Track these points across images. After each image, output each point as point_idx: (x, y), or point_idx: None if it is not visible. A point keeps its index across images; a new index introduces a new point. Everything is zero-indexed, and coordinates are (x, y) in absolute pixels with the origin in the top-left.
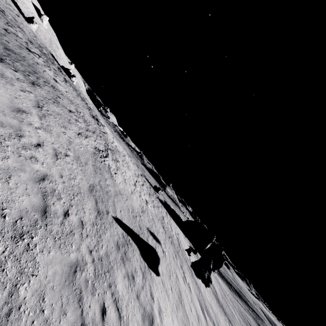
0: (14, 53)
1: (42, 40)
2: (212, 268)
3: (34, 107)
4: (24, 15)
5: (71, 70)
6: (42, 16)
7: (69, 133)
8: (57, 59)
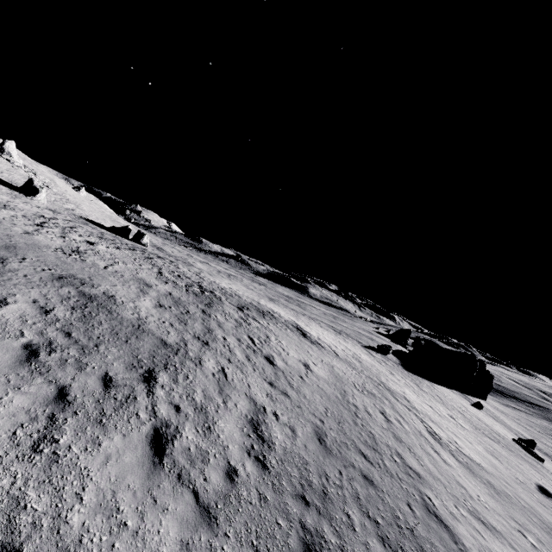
0: (350, 439)
1: (55, 203)
2: (482, 396)
3: (498, 539)
4: (4, 180)
5: (129, 225)
6: (4, 146)
7: (468, 489)
8: (86, 214)
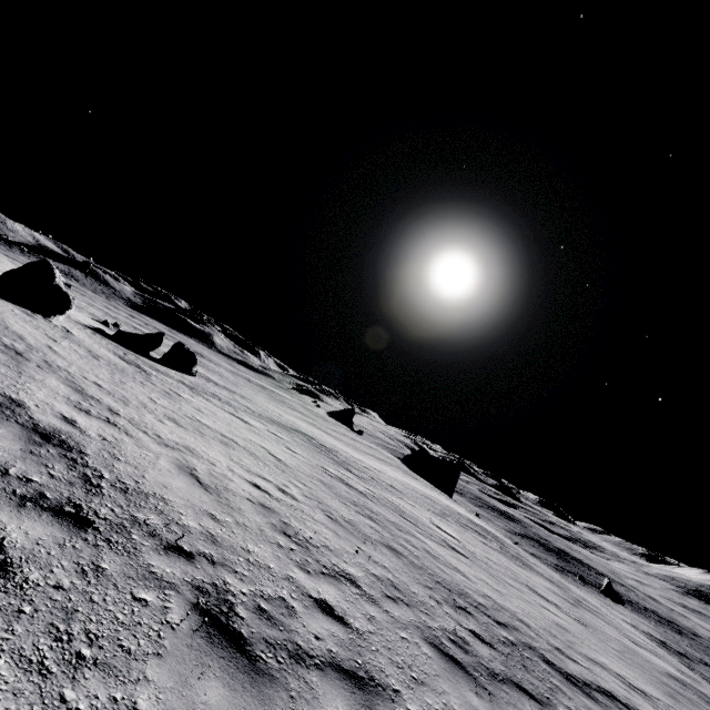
0: None
1: None
2: None
3: None
4: None
5: (163, 334)
6: None
7: None
8: None
